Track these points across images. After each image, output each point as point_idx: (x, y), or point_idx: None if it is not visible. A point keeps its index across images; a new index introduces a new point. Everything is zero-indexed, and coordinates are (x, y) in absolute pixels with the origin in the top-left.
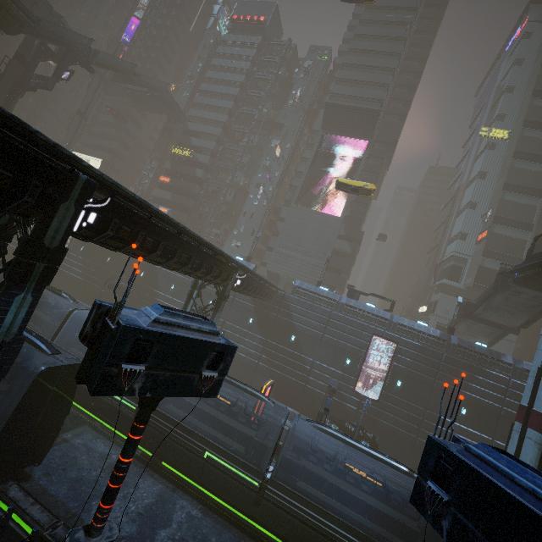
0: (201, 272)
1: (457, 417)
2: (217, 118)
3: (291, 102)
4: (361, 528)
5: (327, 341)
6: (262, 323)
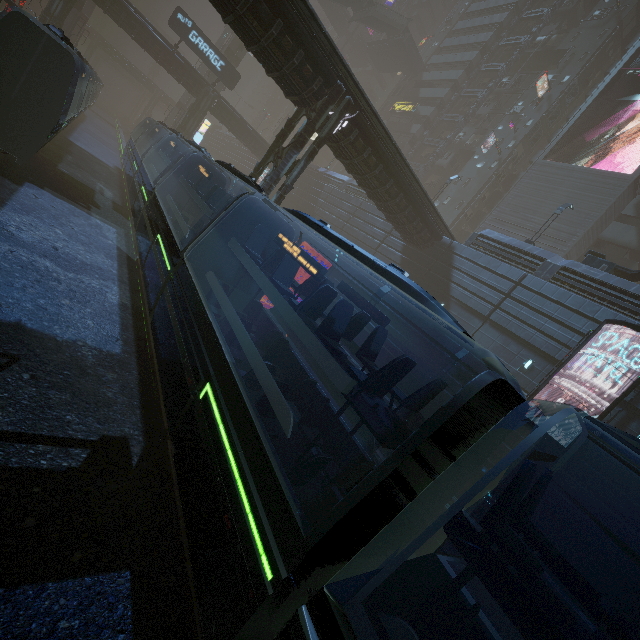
0: (258, 20)
1: None
2: (462, 58)
3: (597, 12)
4: (246, 373)
5: (497, 320)
6: None
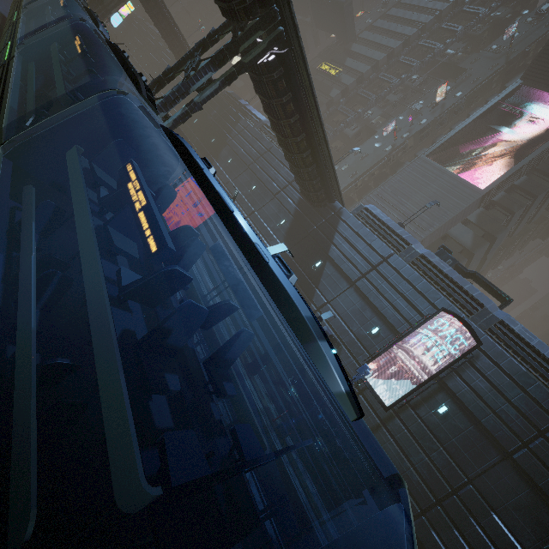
0: None
1: (535, 545)
2: (388, 43)
3: (495, 47)
4: None
5: (361, 287)
6: (293, 231)
